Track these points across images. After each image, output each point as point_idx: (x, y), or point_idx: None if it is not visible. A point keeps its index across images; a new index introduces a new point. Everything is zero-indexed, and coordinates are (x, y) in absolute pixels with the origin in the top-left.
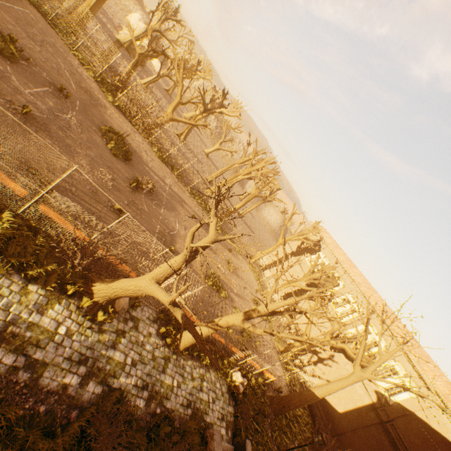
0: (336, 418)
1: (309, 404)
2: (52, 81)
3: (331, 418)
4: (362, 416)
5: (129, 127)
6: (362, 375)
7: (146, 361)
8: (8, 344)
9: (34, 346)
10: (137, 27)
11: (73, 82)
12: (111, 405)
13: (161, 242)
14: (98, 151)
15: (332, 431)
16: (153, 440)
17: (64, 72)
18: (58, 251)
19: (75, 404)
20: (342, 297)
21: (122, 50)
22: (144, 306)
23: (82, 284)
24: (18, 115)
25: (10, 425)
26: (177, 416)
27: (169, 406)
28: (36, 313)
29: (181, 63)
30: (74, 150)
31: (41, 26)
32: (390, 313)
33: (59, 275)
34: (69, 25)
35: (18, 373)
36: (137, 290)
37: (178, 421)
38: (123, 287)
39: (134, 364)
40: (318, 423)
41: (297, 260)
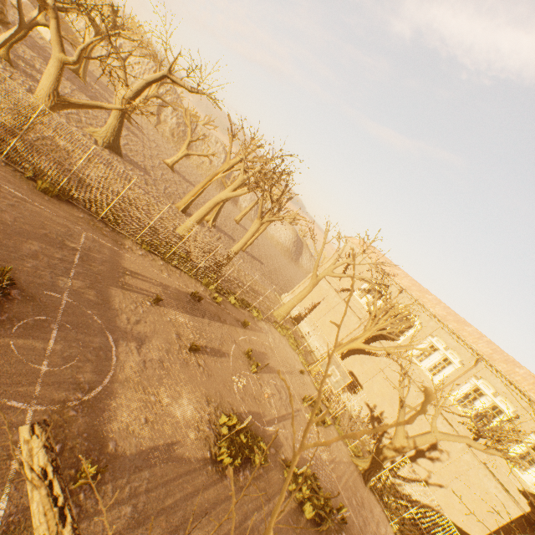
0: None
1: (426, 534)
2: None
3: None
4: None
5: None
6: None
7: None
8: None
9: None
10: None
11: None
12: None
13: None
14: None
15: None
16: None
17: None
18: None
19: None
20: (423, 344)
21: None
22: None
23: None
24: None
25: None
26: None
27: None
28: None
29: None
30: None
31: None
32: (501, 355)
33: None
34: None
35: None
36: None
37: None
38: None
39: None
40: None
41: (341, 298)
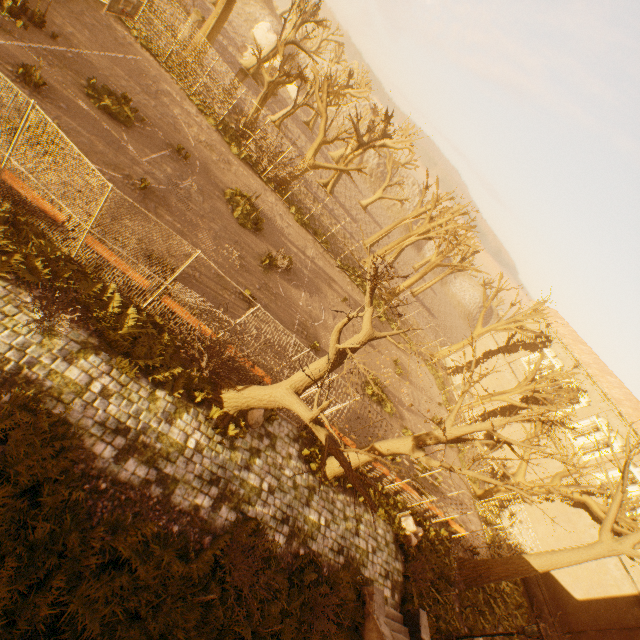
0: (570, 606)
1: (524, 579)
2: (169, 141)
3: (562, 606)
4: (618, 612)
5: (258, 185)
6: (615, 548)
7: (285, 488)
8: (140, 455)
9: (164, 459)
10: (266, 40)
11: (192, 137)
12: (246, 536)
13: (302, 336)
14: (222, 223)
15: (563, 625)
16: (295, 586)
17: (181, 127)
18: (183, 352)
19: (208, 528)
20: (584, 422)
21: (248, 79)
22: (281, 420)
23: (210, 390)
24: (137, 192)
25: (146, 541)
26: (326, 563)
27: (315, 549)
28: (165, 423)
29: (324, 85)
30: (196, 225)
31: (155, 73)
32: None
33: (186, 380)
34: (184, 64)
35: (151, 487)
36: (272, 401)
37: (327, 568)
38: (256, 396)
39: (271, 491)
40: (540, 609)
41: (505, 360)
